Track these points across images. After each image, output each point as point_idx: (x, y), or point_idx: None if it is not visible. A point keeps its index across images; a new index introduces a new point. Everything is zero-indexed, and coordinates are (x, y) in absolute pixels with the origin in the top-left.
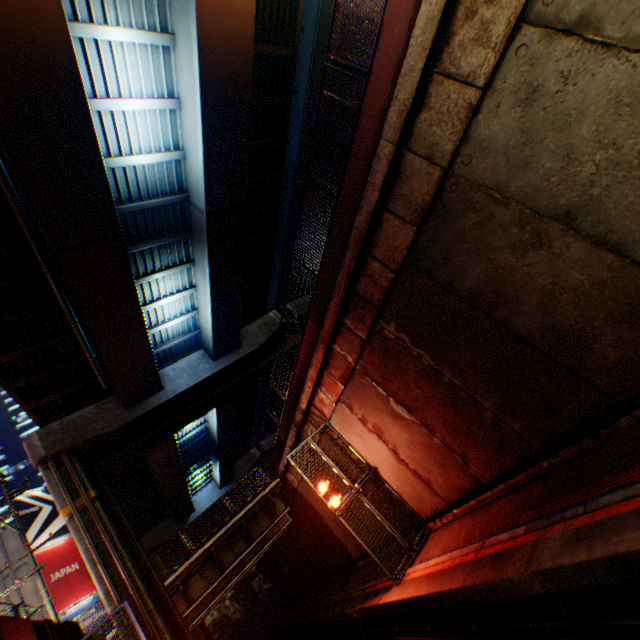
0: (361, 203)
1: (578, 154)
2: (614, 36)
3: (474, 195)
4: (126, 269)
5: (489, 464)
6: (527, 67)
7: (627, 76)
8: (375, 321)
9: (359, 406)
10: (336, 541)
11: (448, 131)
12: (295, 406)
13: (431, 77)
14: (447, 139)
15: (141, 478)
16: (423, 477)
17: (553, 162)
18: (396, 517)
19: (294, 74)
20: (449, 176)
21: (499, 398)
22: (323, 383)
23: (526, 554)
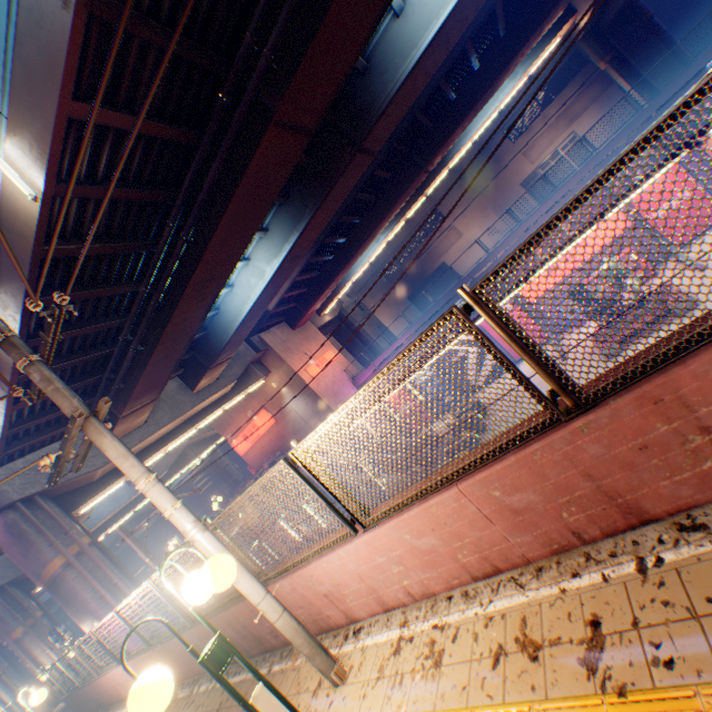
0: None
1: None
2: None
3: None
4: None
5: None
6: None
7: None
8: None
9: None
10: None
11: None
12: None
13: None
14: None
15: None
16: None
17: None
18: None
19: None
20: None
21: None
22: None
23: None
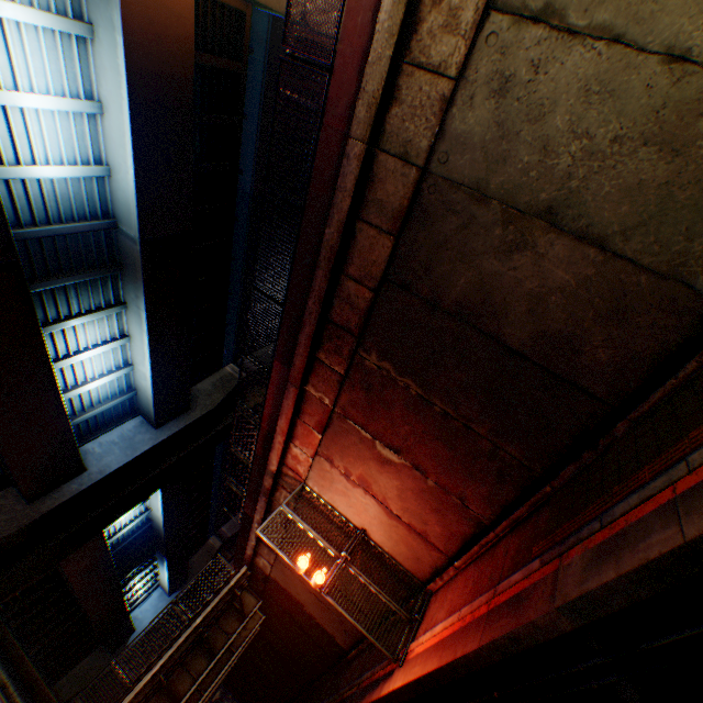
0: (331, 212)
1: (554, 146)
2: (579, 24)
3: (454, 196)
4: (27, 310)
5: (490, 500)
6: (498, 56)
7: (594, 64)
8: (354, 351)
9: (341, 457)
10: (321, 632)
11: (422, 126)
12: (263, 470)
13: (401, 68)
14: (422, 135)
15: (55, 599)
16: (419, 530)
17: (531, 155)
18: (392, 584)
19: (244, 93)
20: (426, 177)
21: (495, 422)
22: (296, 435)
23: (547, 589)
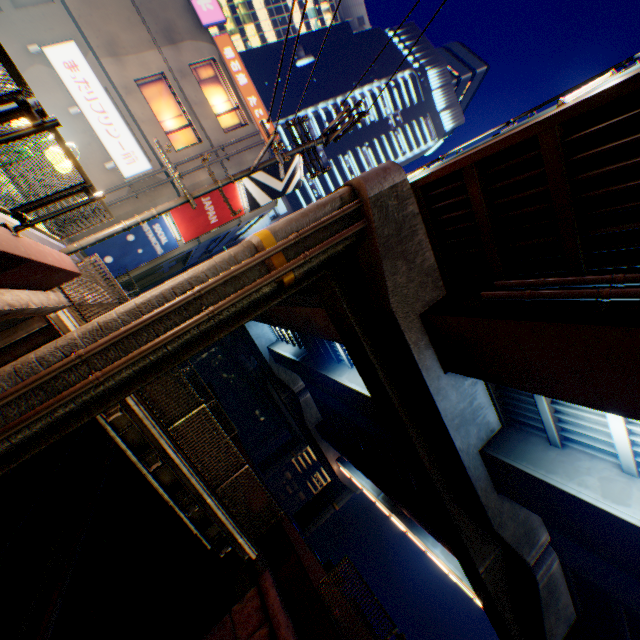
0: None
1: None
2: None
3: None
4: None
5: None
6: None
7: None
8: None
9: None
10: None
11: None
12: None
13: None
14: None
15: None
16: None
17: None
18: None
19: None
20: None
21: None
22: None
23: None
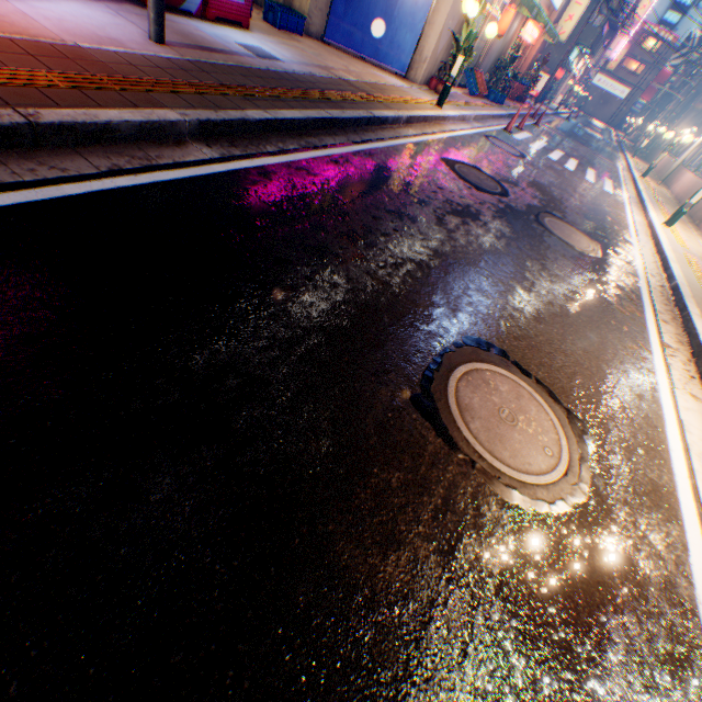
0: None
1: None
2: None
3: None
4: None
5: None
6: None
7: None
8: None
9: None
10: None
11: None
12: None
13: None
14: None
15: None
16: None
17: None
18: None
19: None
20: None
21: None
22: None
23: None
